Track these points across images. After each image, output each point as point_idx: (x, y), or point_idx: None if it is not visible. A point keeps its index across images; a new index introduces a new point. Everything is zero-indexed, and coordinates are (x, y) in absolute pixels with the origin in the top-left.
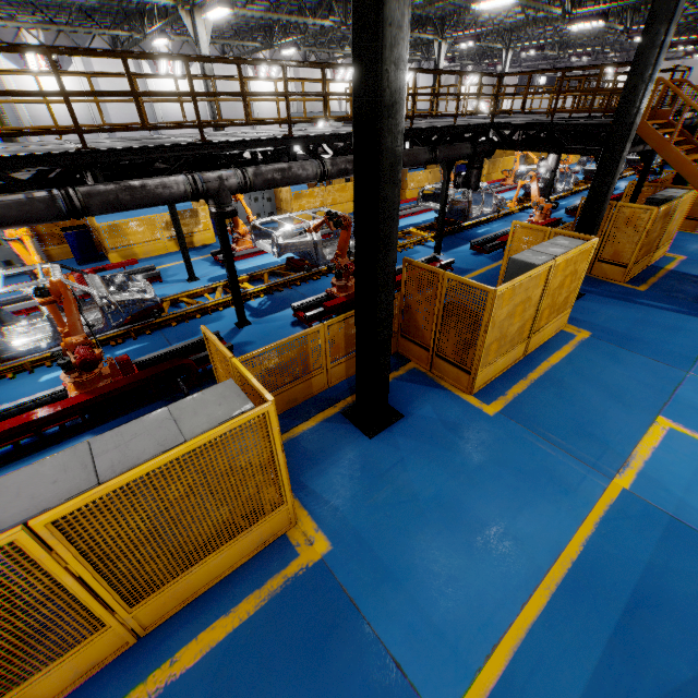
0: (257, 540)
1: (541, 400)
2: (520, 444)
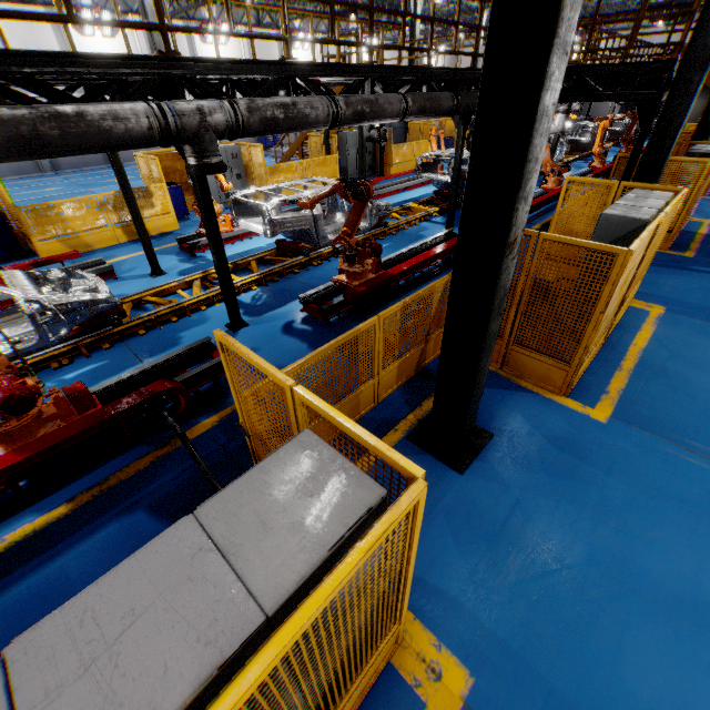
0: (356, 693)
1: (654, 396)
2: (661, 460)
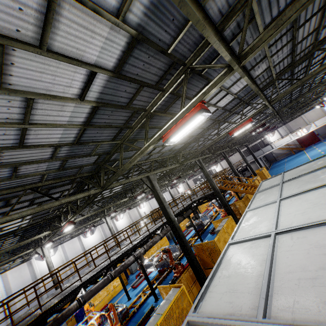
0: None
1: None
2: None
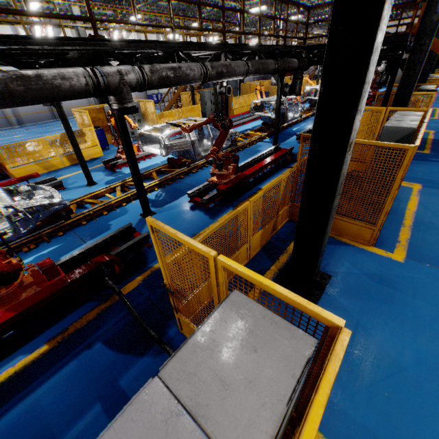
0: None
1: (430, 242)
2: None
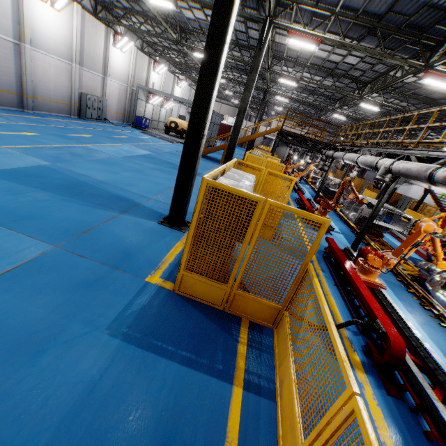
0: None
1: None
2: None
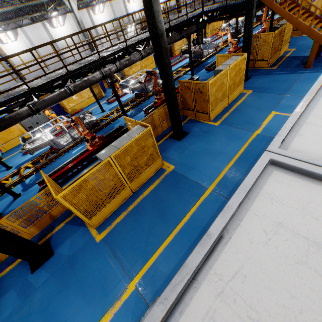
0: (155, 169)
1: (233, 117)
2: (226, 130)
